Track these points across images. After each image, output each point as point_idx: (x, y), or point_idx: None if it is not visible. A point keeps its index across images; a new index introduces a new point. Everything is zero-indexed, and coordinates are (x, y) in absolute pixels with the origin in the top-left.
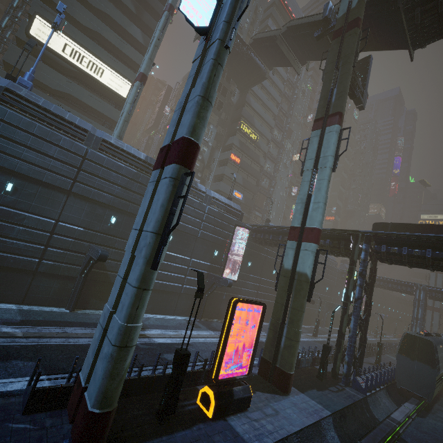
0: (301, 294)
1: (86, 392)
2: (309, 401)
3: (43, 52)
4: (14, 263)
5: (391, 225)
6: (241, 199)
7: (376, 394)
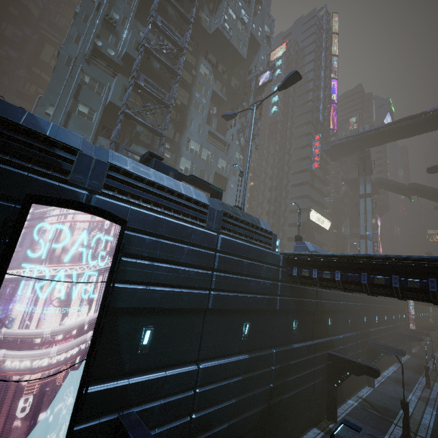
0: None
1: None
2: None
3: (310, 224)
4: None
5: None
6: None
7: None
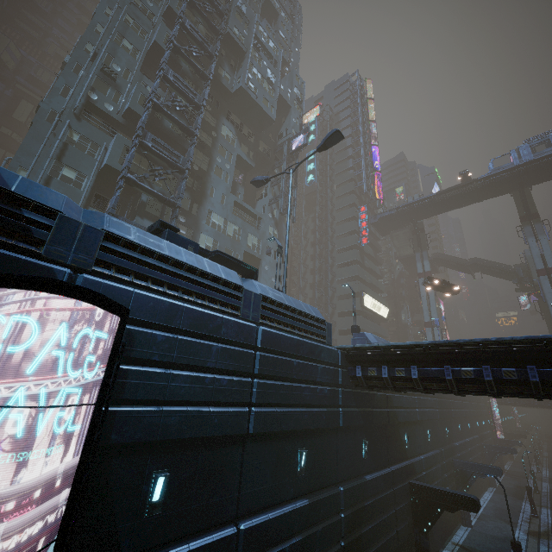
0: None
1: None
2: None
3: (365, 311)
4: None
5: None
6: None
7: None
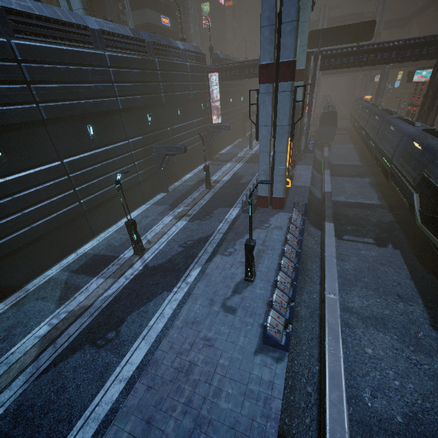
0: (297, 118)
1: (273, 196)
2: (302, 166)
3: None
4: (129, 183)
5: (322, 32)
6: (170, 24)
7: (314, 151)
